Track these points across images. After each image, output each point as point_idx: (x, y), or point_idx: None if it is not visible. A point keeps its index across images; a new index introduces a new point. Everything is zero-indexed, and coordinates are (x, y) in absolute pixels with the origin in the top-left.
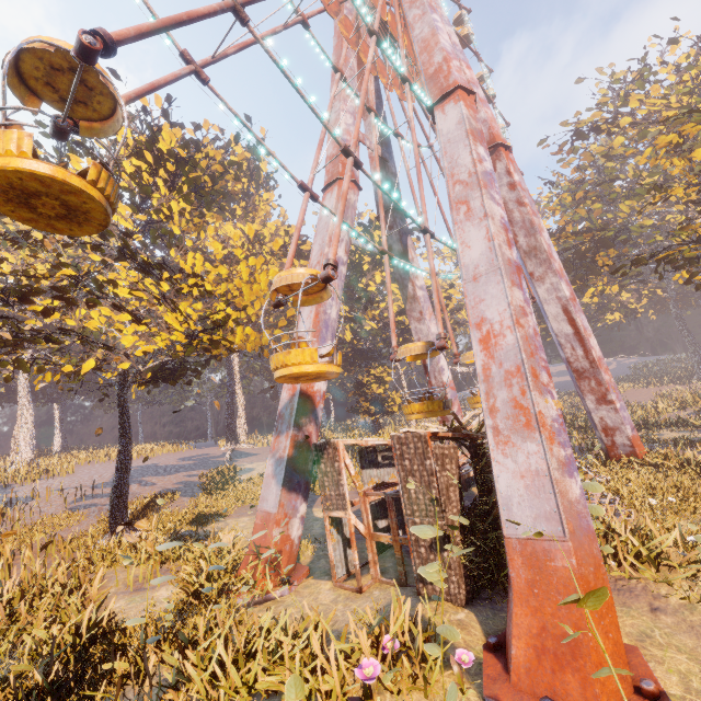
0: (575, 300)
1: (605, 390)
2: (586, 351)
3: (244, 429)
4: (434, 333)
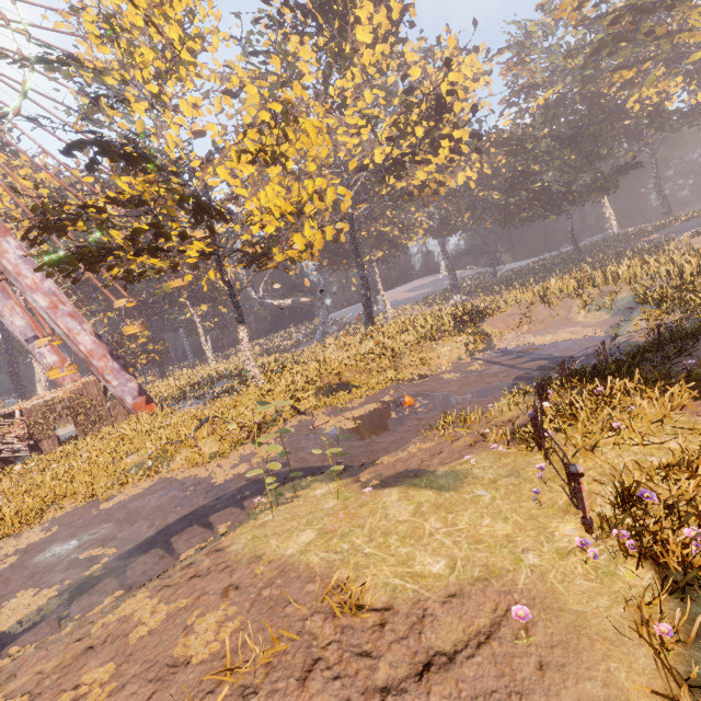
0: (58, 308)
1: (102, 373)
2: (77, 346)
3: (45, 386)
4: (21, 326)
